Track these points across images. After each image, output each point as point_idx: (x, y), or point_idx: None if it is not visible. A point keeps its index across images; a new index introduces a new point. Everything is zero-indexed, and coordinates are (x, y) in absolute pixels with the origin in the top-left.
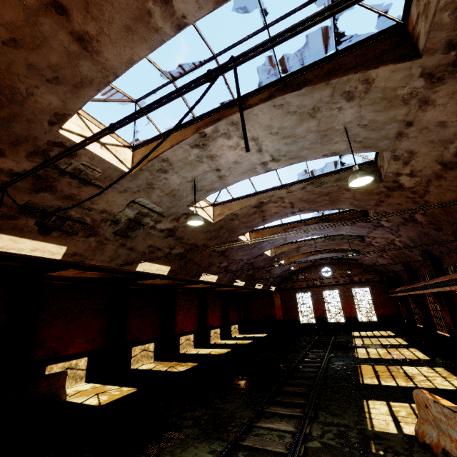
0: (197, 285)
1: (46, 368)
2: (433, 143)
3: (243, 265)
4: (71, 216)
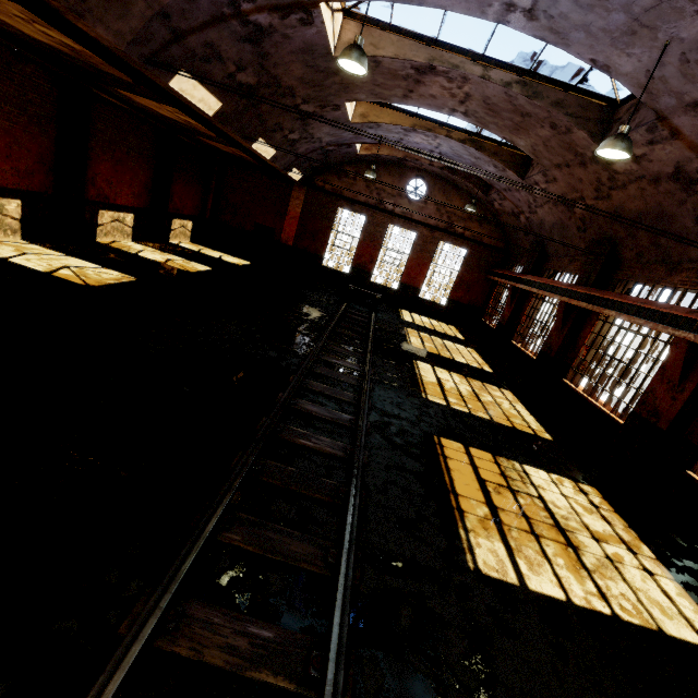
0: None
1: None
2: None
3: (220, 9)
4: None
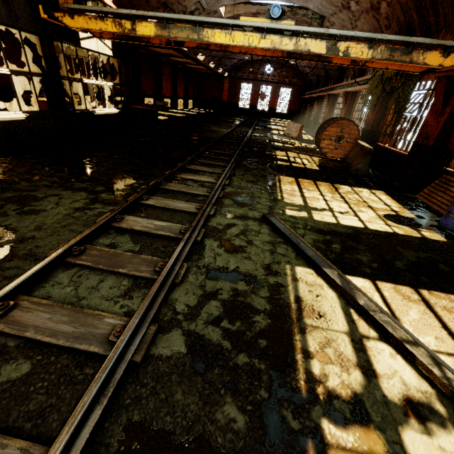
0: (181, 59)
1: (116, 98)
2: (340, 24)
3: None
4: (173, 8)
